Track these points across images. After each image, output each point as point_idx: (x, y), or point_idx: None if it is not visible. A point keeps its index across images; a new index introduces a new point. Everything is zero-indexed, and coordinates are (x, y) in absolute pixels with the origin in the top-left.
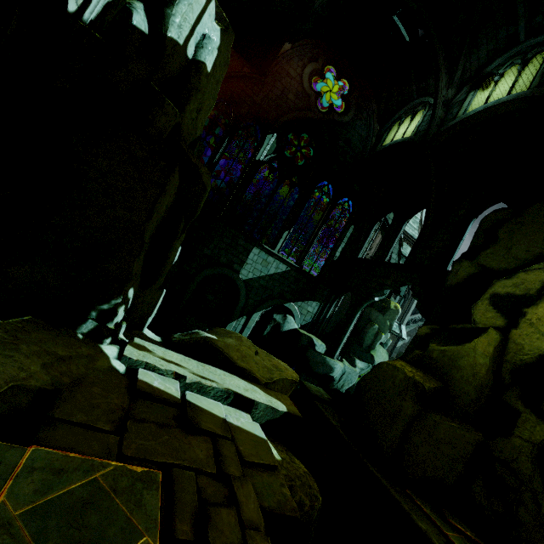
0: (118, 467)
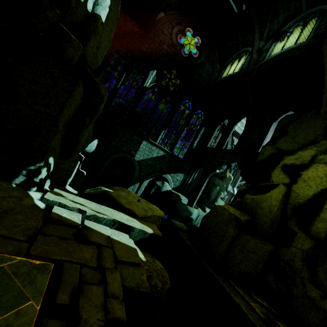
0: (22, 261)
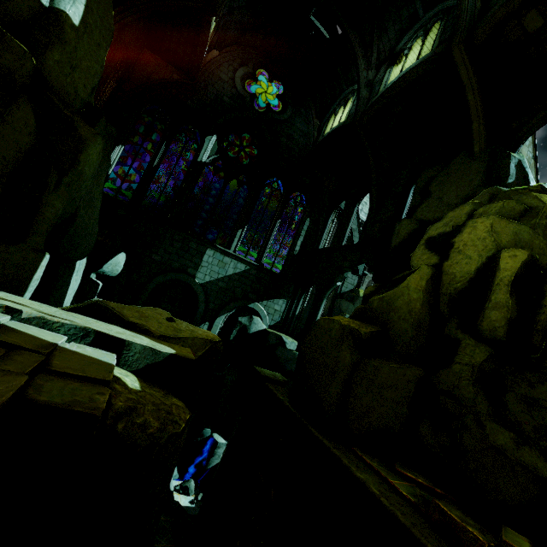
0: None
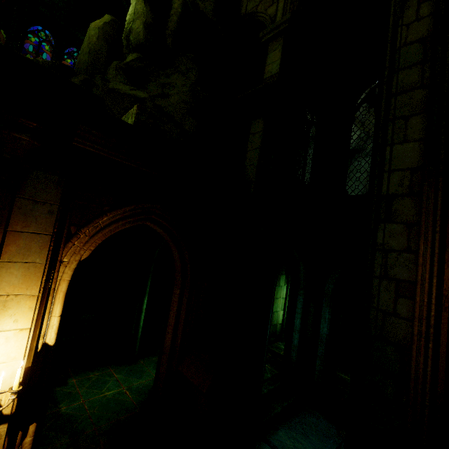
0: None
